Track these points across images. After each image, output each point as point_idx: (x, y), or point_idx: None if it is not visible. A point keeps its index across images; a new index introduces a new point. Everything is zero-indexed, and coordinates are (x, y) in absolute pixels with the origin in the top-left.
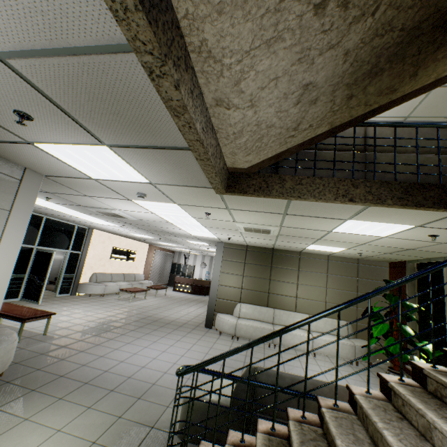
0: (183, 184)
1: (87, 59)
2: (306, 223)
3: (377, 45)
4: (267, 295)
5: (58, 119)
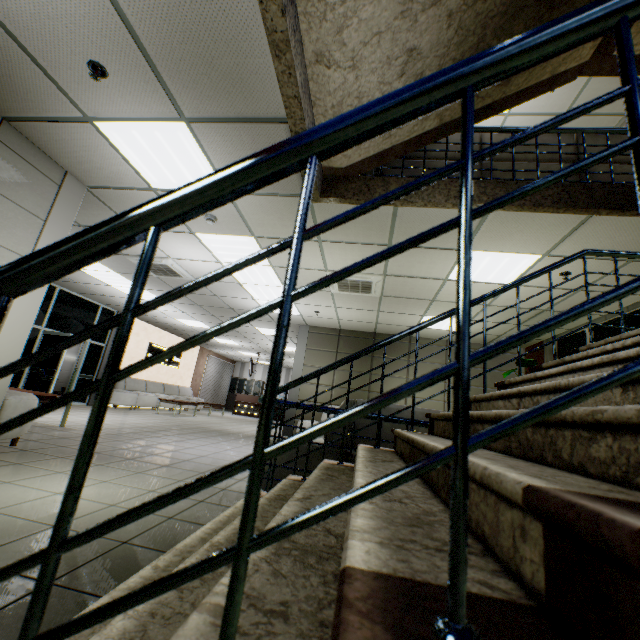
0: (267, 192)
1: None
2: (415, 263)
3: (481, 12)
4: (367, 395)
5: (138, 74)
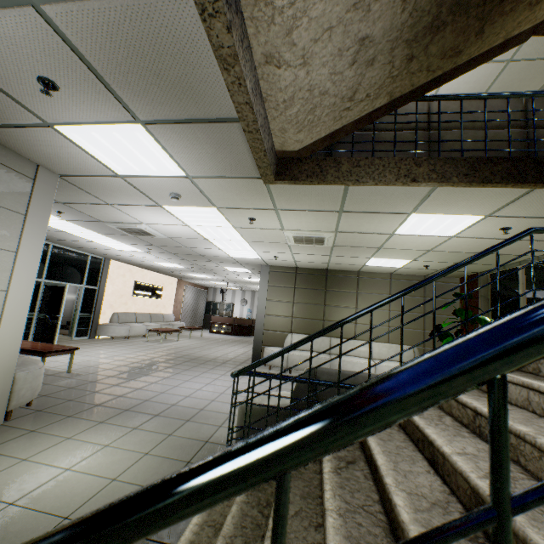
0: (225, 175)
1: (132, 1)
2: (365, 223)
3: None
4: (322, 323)
5: (88, 86)
